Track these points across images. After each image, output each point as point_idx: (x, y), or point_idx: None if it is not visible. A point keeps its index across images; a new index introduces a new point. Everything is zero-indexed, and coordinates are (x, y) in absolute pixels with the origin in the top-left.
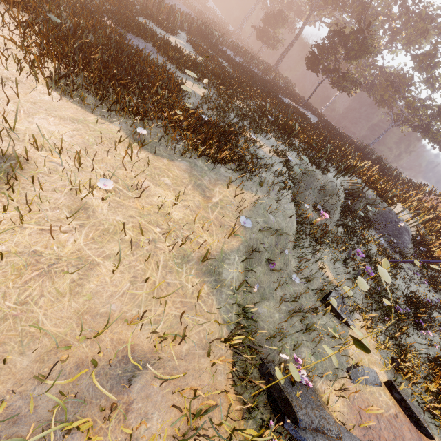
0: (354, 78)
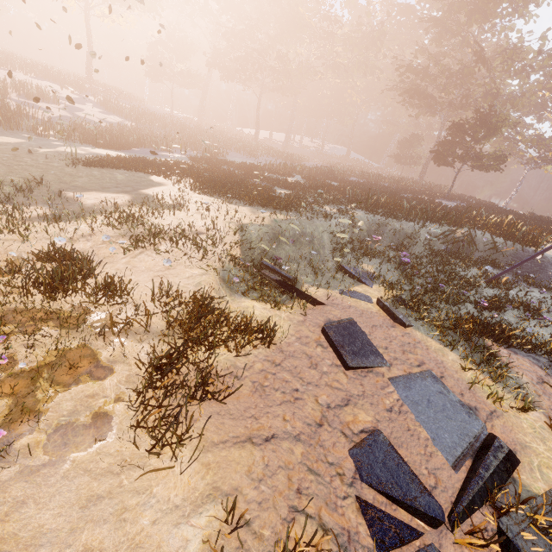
0: (495, 154)
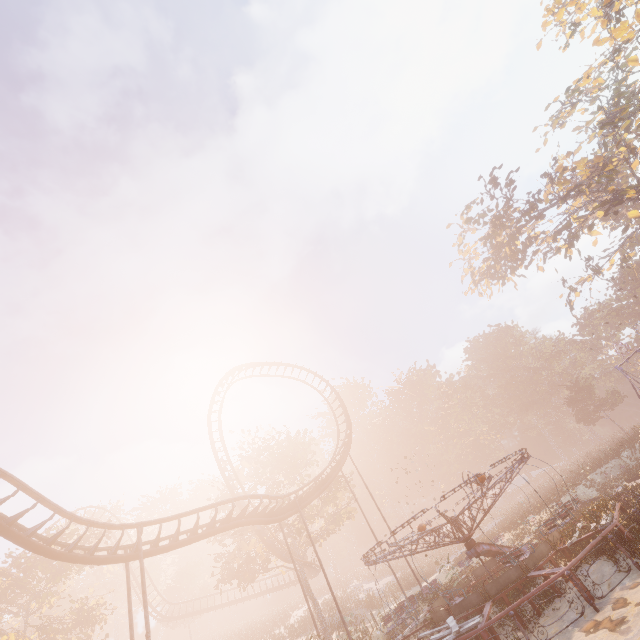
0: (608, 394)
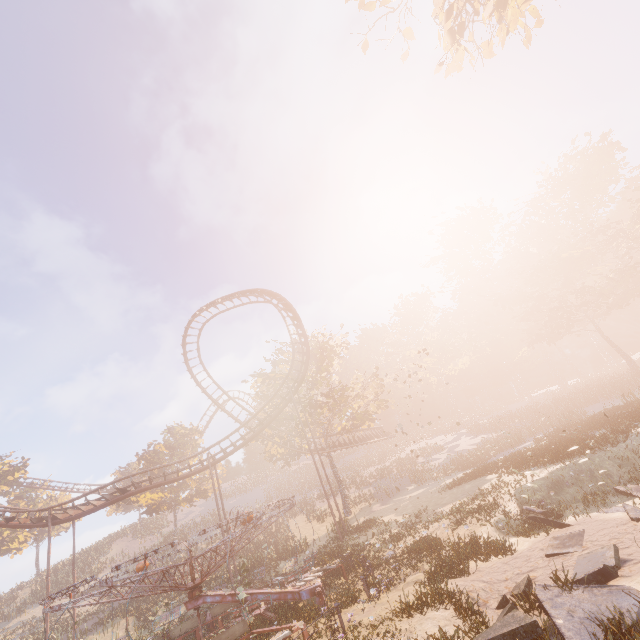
0: None
